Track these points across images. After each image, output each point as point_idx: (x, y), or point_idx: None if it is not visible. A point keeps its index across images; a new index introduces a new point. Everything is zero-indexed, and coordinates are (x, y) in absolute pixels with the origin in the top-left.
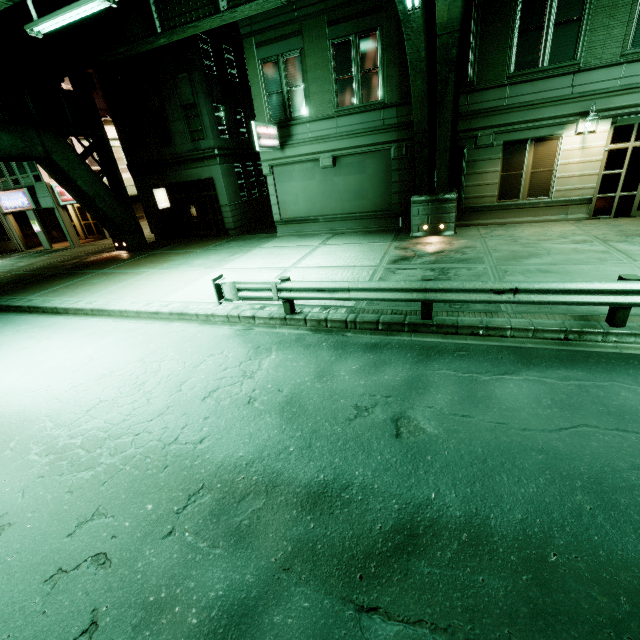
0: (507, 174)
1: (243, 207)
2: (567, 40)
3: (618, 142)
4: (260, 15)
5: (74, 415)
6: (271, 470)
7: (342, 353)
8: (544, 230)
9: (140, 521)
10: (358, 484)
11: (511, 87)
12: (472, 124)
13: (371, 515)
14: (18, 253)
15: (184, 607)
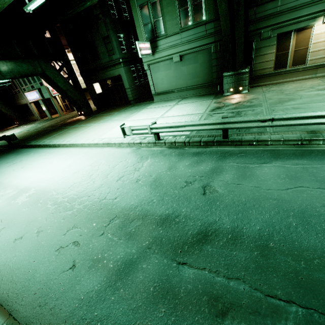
0: (279, 53)
1: (136, 88)
2: None
3: None
4: None
5: (64, 189)
6: (145, 209)
7: (181, 157)
8: (301, 84)
9: (90, 230)
10: (183, 215)
11: None
12: (258, 26)
13: (187, 227)
14: (38, 121)
15: (107, 261)
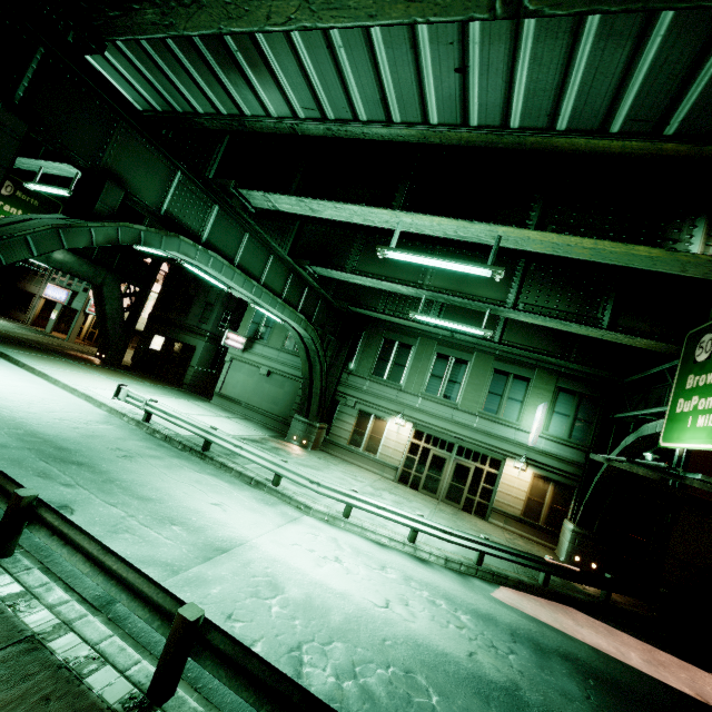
0: (358, 429)
1: (207, 375)
2: (399, 373)
3: (416, 439)
4: None
5: None
6: (55, 439)
7: (144, 440)
8: (358, 471)
9: None
10: (82, 454)
11: (370, 381)
12: (347, 391)
13: (75, 457)
14: (22, 324)
15: None
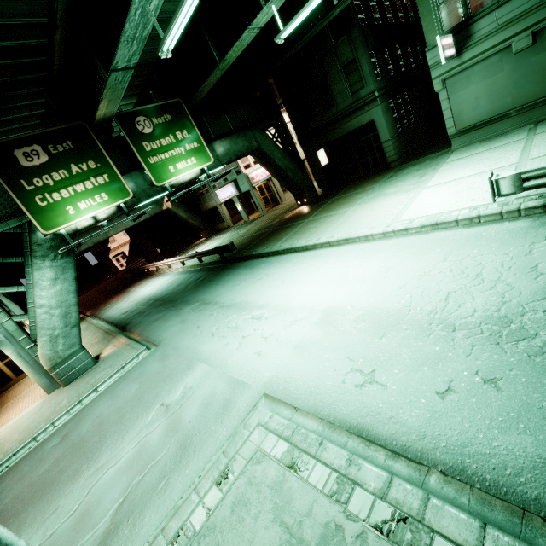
0: None
1: (399, 138)
2: None
3: None
4: None
5: (435, 303)
6: None
7: None
8: None
9: None
10: None
11: None
12: None
13: None
14: (231, 228)
15: None
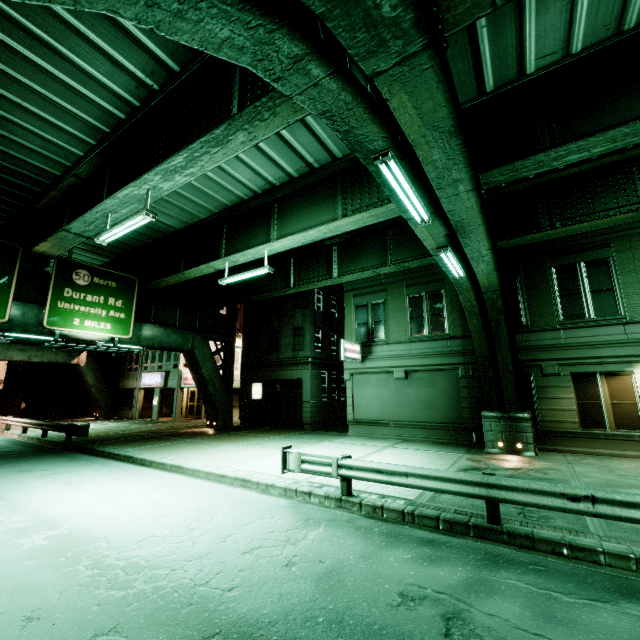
0: (583, 402)
1: (322, 406)
2: (606, 302)
3: None
4: (359, 281)
5: (127, 541)
6: (293, 634)
7: (394, 540)
8: None
9: None
10: None
11: (564, 331)
12: (534, 356)
13: None
14: (132, 420)
15: None
